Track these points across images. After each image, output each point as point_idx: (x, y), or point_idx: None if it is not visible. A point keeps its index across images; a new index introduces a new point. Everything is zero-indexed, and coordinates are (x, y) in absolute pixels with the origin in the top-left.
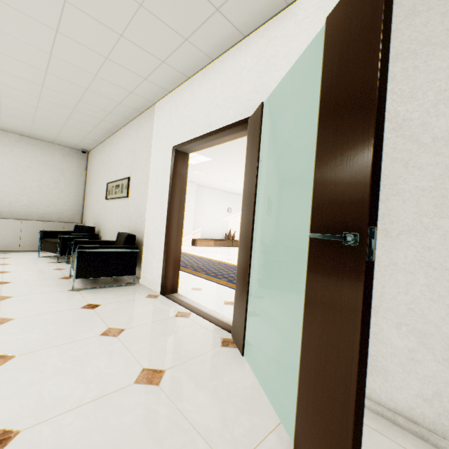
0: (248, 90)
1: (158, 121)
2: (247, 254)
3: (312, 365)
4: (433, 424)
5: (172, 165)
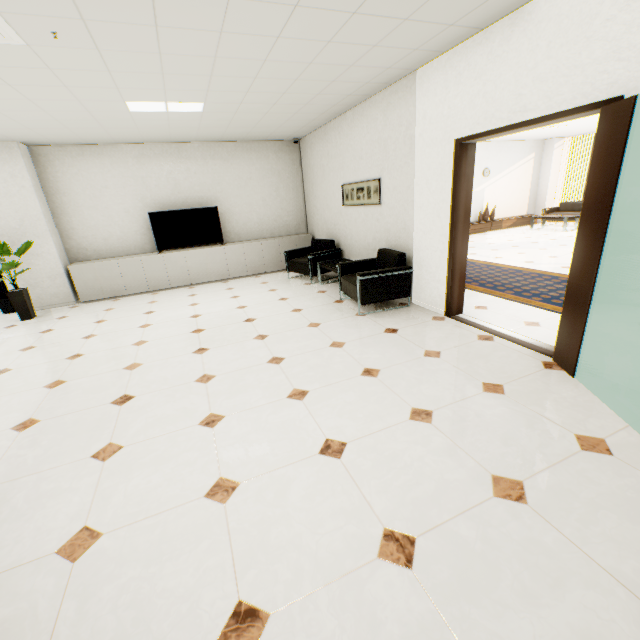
0: (602, 55)
1: (424, 99)
2: (586, 284)
3: None
4: None
5: (454, 167)
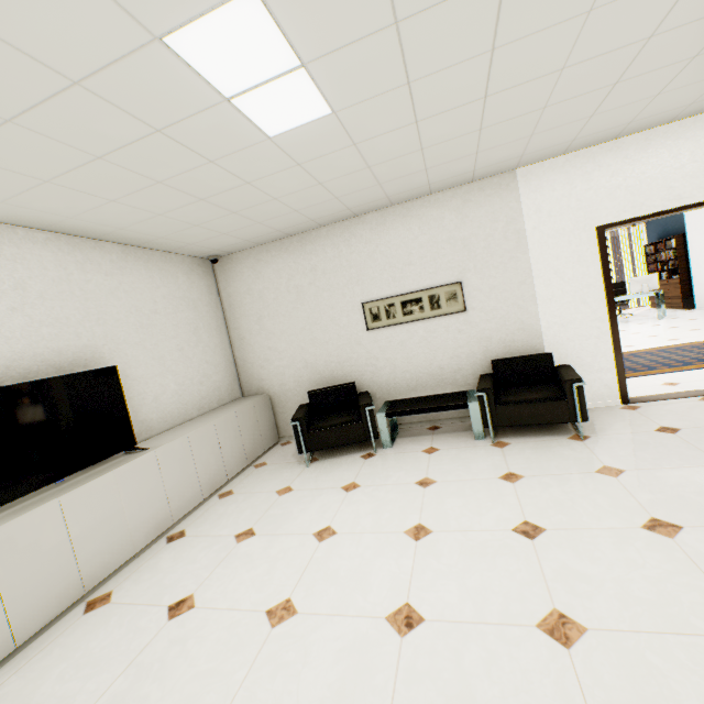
0: None
1: (536, 195)
2: None
3: None
4: None
5: (603, 250)
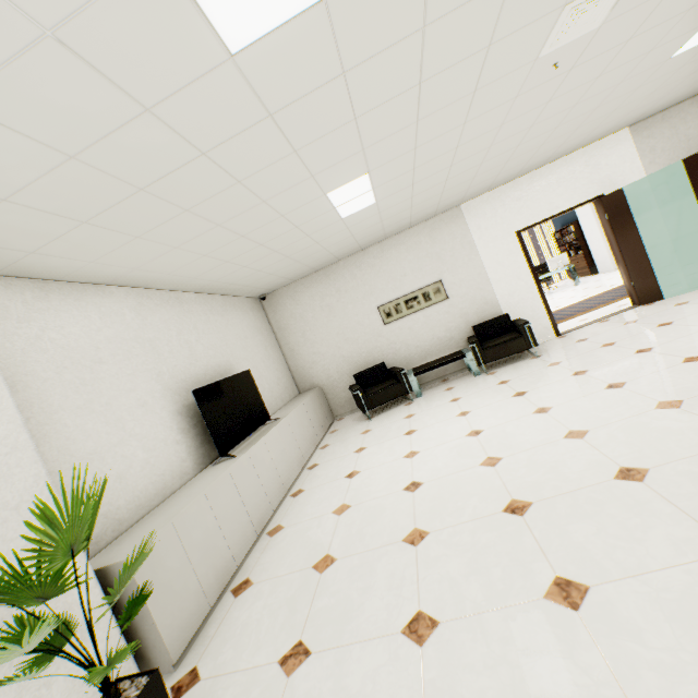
0: (585, 183)
1: (475, 218)
2: (643, 258)
3: None
4: None
5: (522, 245)
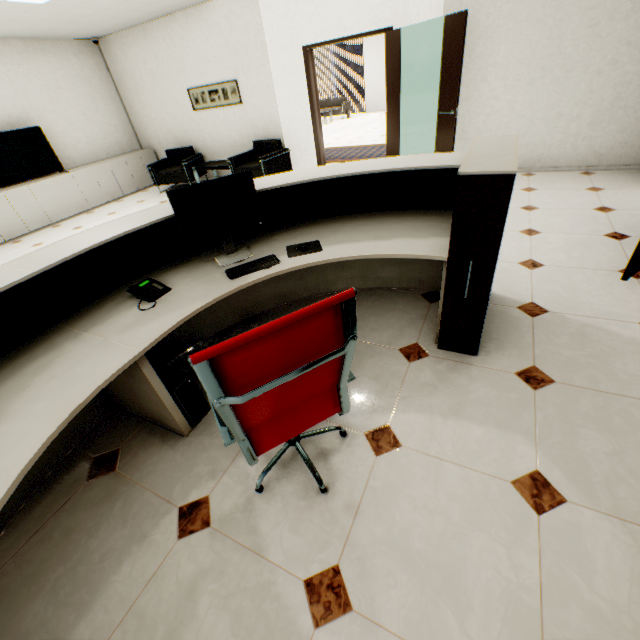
0: (380, 3)
1: (269, 12)
2: (396, 128)
3: None
4: None
5: (306, 67)
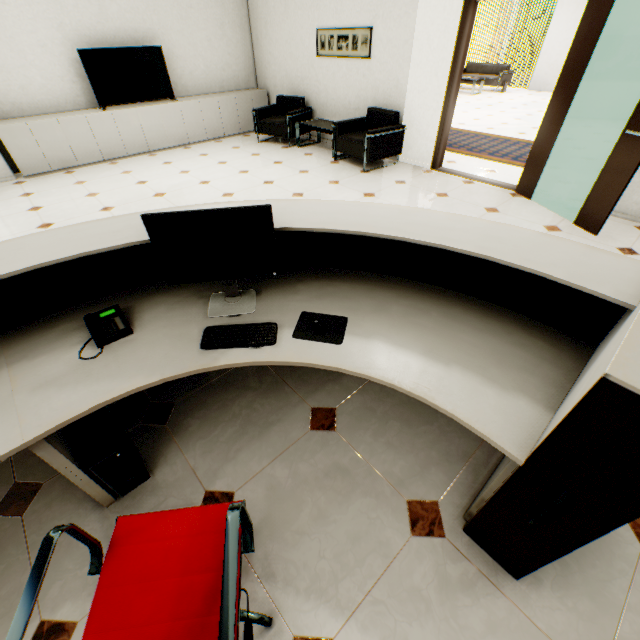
0: None
1: None
2: (553, 134)
3: (599, 189)
4: (634, 213)
5: (461, 26)
